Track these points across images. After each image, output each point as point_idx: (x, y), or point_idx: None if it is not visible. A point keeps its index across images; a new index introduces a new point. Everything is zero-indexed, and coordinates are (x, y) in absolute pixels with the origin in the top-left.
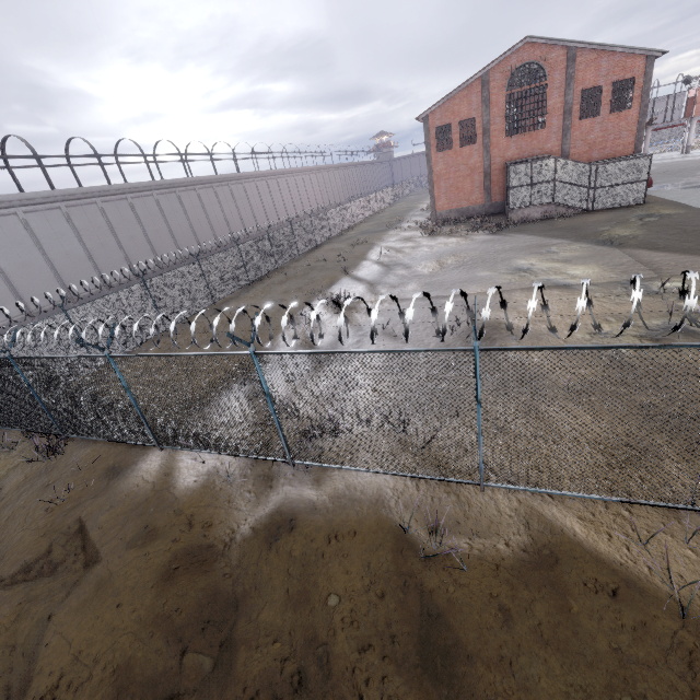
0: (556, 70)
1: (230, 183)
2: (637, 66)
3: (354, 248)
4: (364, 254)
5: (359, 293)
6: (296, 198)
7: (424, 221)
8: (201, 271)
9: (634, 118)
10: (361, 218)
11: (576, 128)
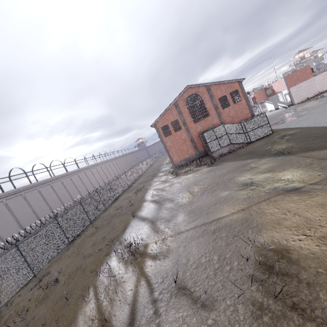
0: (204, 94)
1: (61, 179)
2: (236, 85)
3: (137, 194)
4: (143, 197)
5: (145, 234)
6: (103, 175)
7: (170, 169)
8: (20, 254)
9: (245, 103)
10: (138, 175)
11: (223, 112)
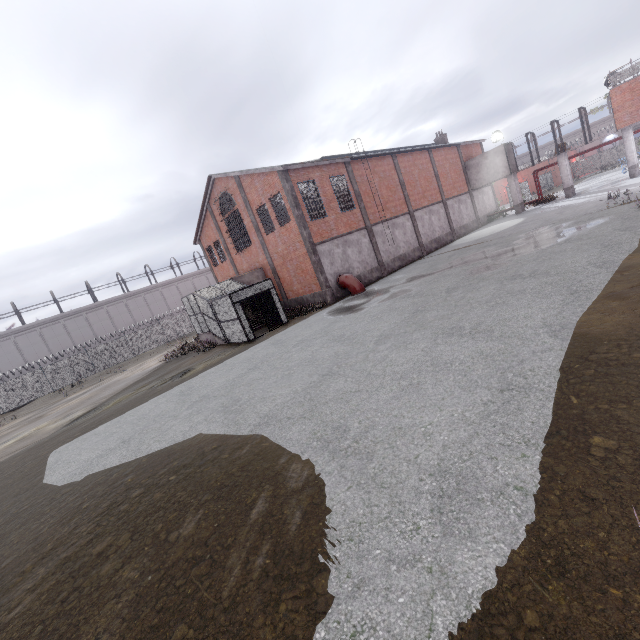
0: (237, 196)
1: (144, 293)
2: (276, 181)
3: (156, 353)
4: (134, 365)
5: (1, 429)
6: None
7: None
8: None
9: (297, 229)
10: None
11: (269, 242)
